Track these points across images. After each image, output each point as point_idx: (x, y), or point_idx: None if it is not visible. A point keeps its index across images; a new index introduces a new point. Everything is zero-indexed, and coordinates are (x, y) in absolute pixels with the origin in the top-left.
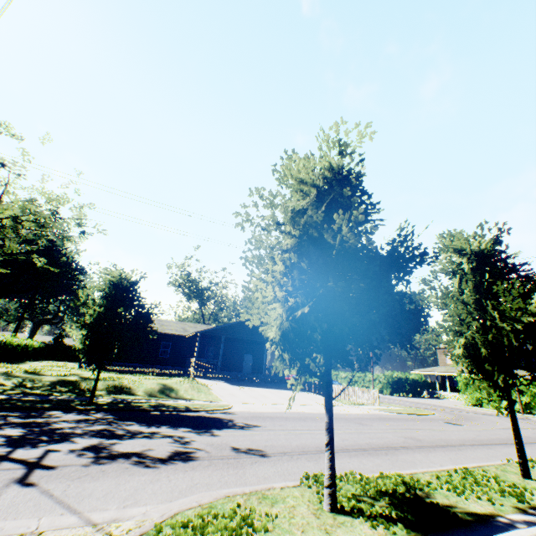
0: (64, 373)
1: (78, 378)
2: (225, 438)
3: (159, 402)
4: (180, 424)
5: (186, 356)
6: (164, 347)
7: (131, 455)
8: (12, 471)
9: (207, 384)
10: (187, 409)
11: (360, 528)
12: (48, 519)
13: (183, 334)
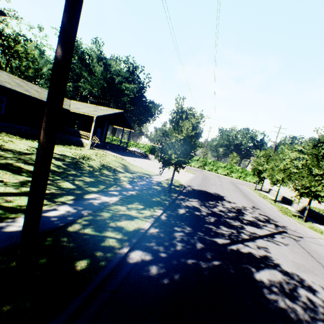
0: (29, 149)
1: (62, 157)
2: (239, 203)
3: (160, 181)
4: (214, 198)
5: (63, 125)
6: (3, 102)
7: (266, 219)
8: (291, 236)
9: (122, 158)
10: (184, 186)
11: (311, 224)
12: (321, 241)
13: (68, 109)
